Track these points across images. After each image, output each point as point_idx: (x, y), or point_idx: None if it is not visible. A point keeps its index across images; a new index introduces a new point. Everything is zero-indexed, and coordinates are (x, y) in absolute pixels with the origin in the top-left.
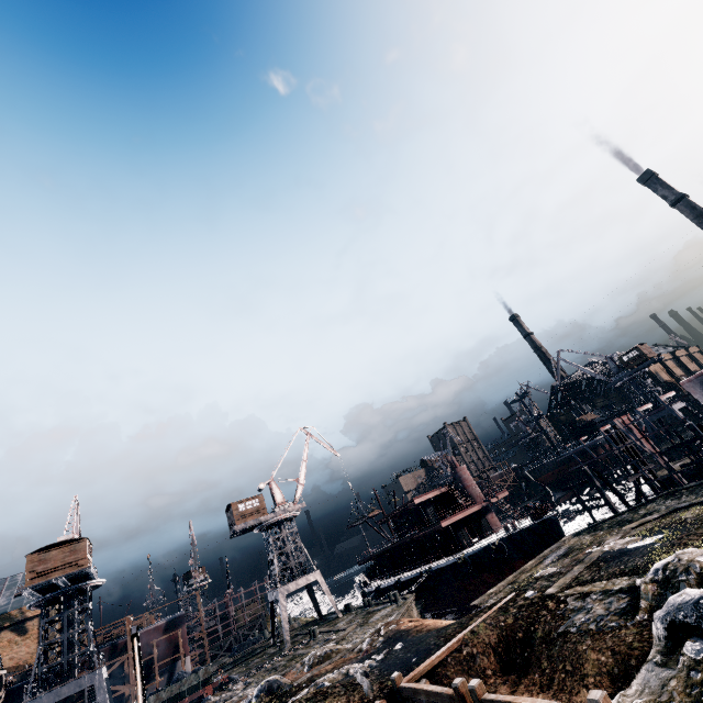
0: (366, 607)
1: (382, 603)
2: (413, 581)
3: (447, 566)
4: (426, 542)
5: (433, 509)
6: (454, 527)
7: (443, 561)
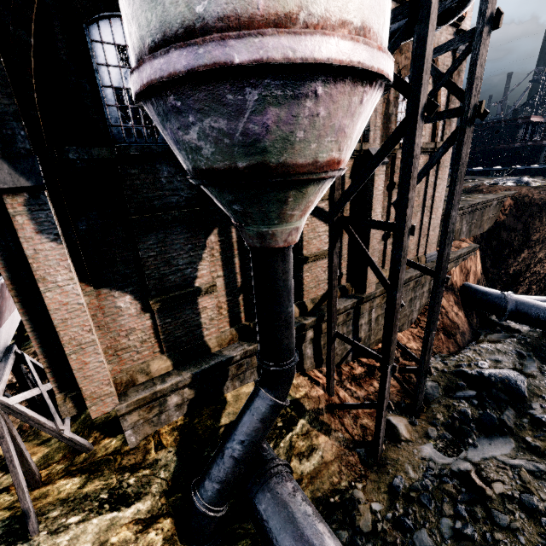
0: (448, 177)
1: (471, 177)
2: (483, 173)
3: (535, 169)
4: (504, 152)
5: (524, 131)
6: (544, 148)
7: (531, 166)
